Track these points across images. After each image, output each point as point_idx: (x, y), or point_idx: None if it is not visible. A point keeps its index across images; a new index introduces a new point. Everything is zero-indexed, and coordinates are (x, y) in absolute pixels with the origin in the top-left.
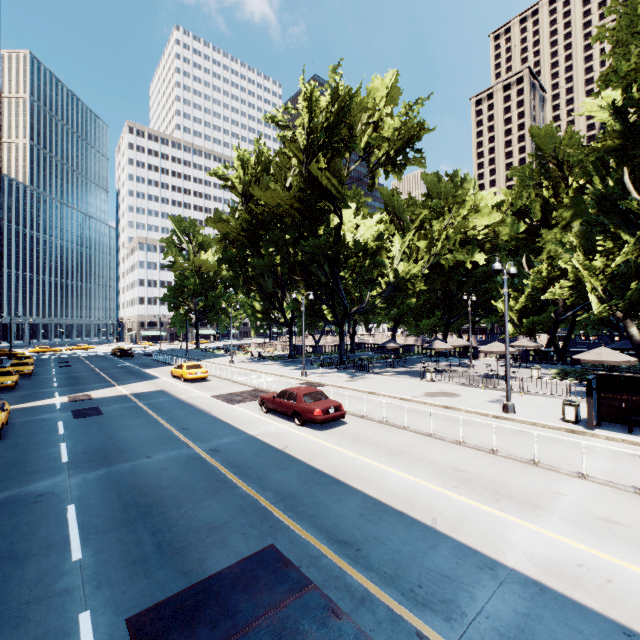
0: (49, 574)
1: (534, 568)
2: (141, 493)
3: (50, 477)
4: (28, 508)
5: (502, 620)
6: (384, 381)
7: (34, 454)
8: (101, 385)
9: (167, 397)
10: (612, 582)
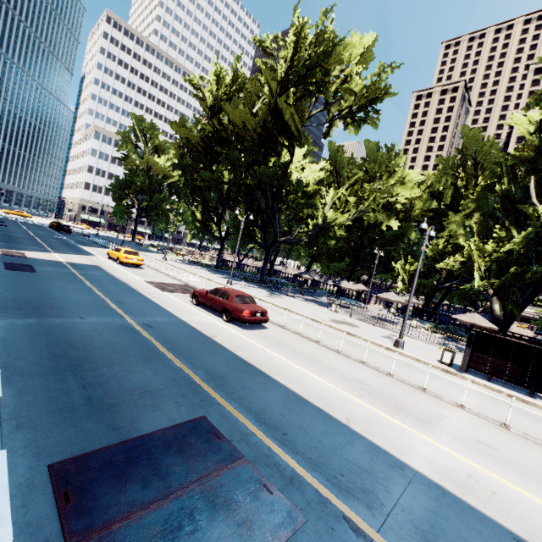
0: None
1: (435, 473)
2: (72, 347)
3: None
4: None
5: (415, 514)
6: (297, 303)
7: None
8: (36, 248)
9: (102, 272)
10: (496, 494)
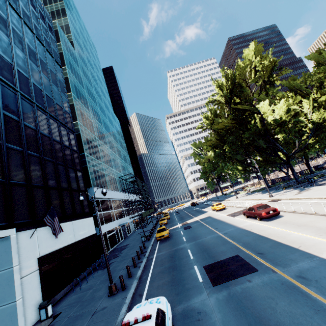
0: (187, 260)
1: None
2: (204, 246)
3: (182, 244)
4: (180, 250)
5: (303, 268)
6: (320, 189)
7: (177, 240)
8: (189, 218)
9: (210, 218)
10: None
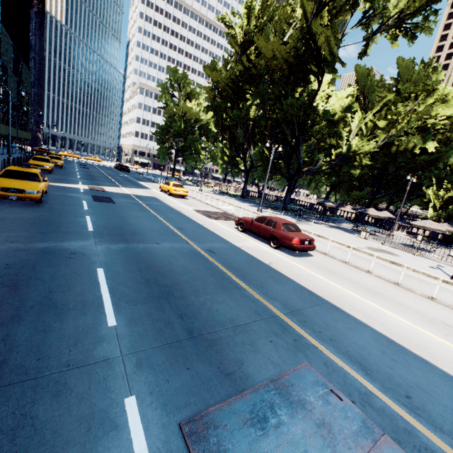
0: (87, 335)
1: None
2: (159, 273)
3: (80, 240)
4: (64, 261)
5: None
6: (325, 230)
7: (66, 219)
8: (110, 184)
9: (160, 203)
10: None
